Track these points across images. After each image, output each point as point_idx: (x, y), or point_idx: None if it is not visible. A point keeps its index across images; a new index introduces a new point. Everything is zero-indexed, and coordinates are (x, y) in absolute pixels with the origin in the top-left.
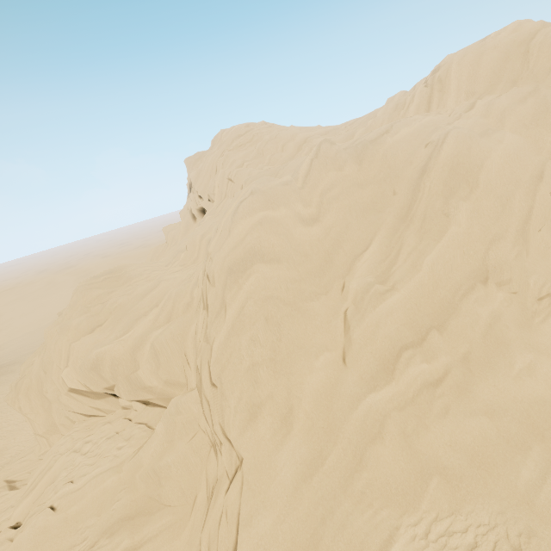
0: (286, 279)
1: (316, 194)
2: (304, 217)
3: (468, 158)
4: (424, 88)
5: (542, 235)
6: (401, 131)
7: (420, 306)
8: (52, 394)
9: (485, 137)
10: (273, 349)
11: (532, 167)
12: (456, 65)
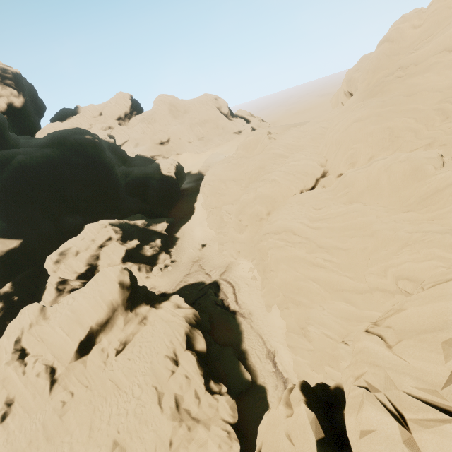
0: (391, 48)
1: (426, 15)
2: (415, 26)
3: None
4: None
5: None
6: None
7: (417, 58)
8: (339, 93)
9: None
10: (375, 66)
11: None
12: None
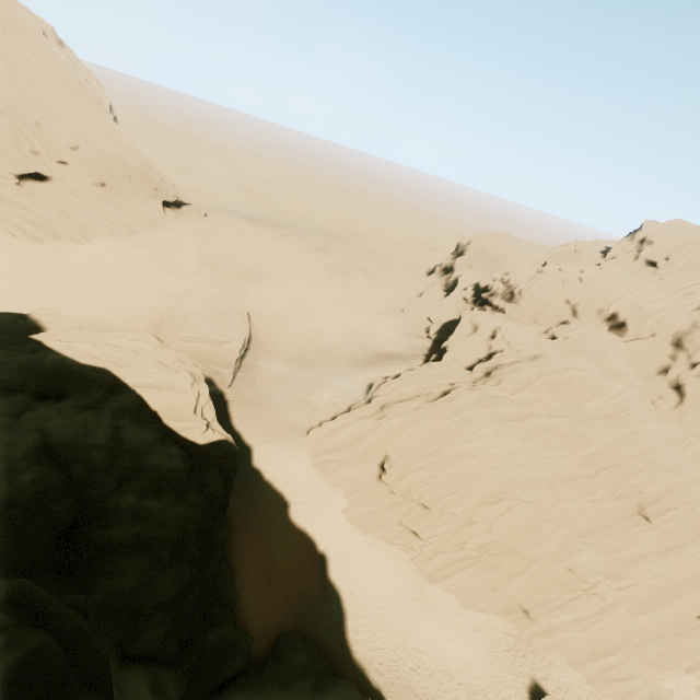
0: None
1: None
2: None
3: None
4: None
5: None
6: None
7: None
8: (587, 304)
9: None
10: None
11: None
12: None
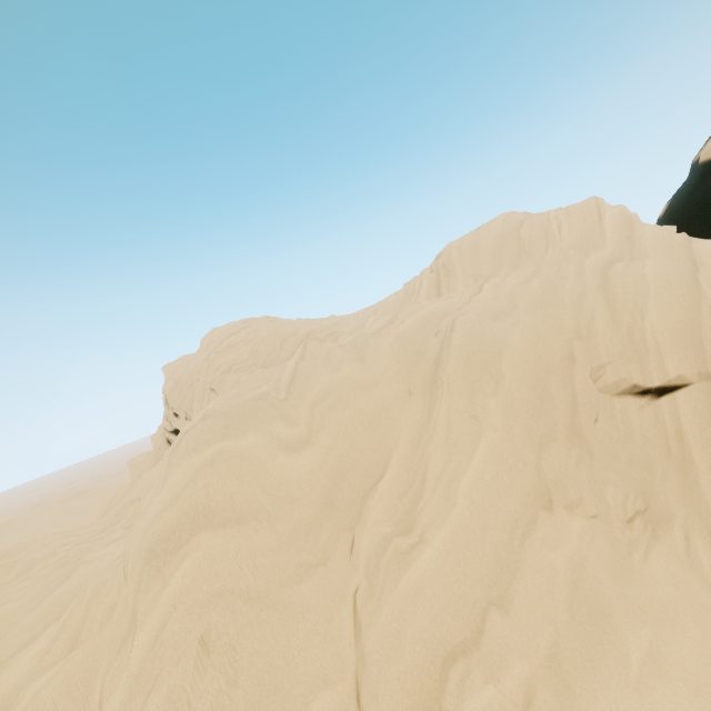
0: (252, 550)
1: (304, 406)
2: (287, 441)
3: (484, 346)
4: (431, 273)
5: (602, 427)
6: (408, 319)
7: (466, 566)
8: None
9: (499, 320)
10: (218, 709)
11: (559, 349)
12: (456, 252)
